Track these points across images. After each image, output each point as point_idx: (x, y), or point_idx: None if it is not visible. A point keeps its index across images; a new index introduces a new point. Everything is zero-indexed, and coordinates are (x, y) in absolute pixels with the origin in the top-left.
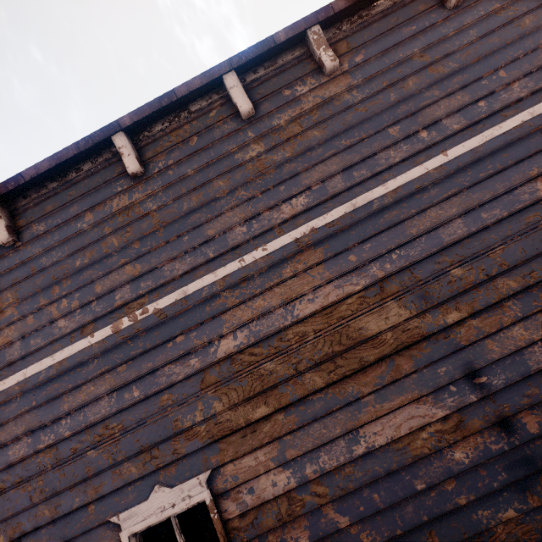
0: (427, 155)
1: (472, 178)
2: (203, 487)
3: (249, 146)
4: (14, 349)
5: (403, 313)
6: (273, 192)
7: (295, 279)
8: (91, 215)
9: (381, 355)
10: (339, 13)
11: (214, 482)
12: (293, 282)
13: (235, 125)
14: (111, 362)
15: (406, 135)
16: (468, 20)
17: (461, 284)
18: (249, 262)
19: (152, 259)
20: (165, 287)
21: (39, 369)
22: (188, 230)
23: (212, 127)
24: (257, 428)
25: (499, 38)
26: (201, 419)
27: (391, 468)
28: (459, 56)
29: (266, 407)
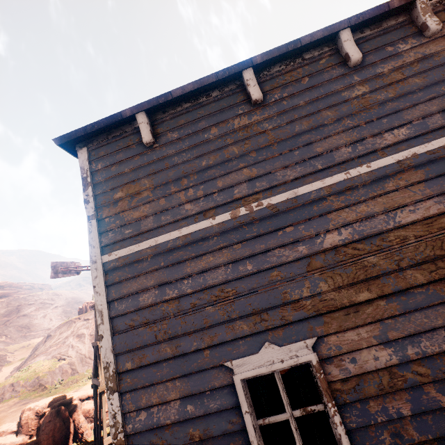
0: None
1: None
2: (309, 350)
3: (354, 87)
4: (148, 221)
5: None
6: (376, 123)
7: (397, 192)
8: (216, 129)
9: None
10: None
11: (318, 348)
12: (394, 195)
13: (342, 71)
14: (228, 240)
15: None
16: None
17: None
18: (354, 175)
19: (266, 166)
20: (277, 188)
21: (168, 239)
22: (299, 147)
23: (322, 71)
24: (360, 309)
25: None
26: (308, 295)
27: None
28: None
29: (368, 293)
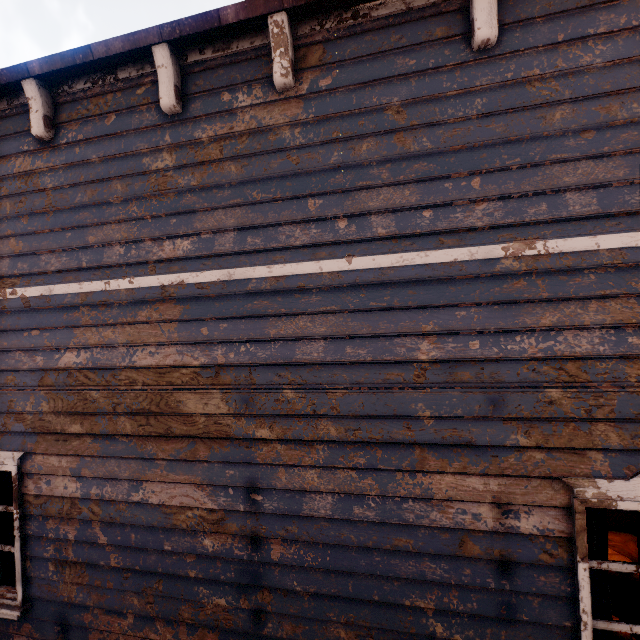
0: (331, 252)
1: (362, 302)
2: (15, 462)
3: (161, 153)
4: None
5: (222, 407)
6: (163, 222)
7: (148, 326)
8: None
9: (187, 433)
10: (317, 3)
11: (25, 462)
12: (144, 328)
13: (156, 118)
14: None
15: (323, 216)
16: (485, 80)
17: (287, 408)
18: (113, 289)
19: (34, 242)
20: (38, 277)
21: None
22: (73, 227)
23: (135, 110)
24: (69, 439)
25: (505, 126)
26: (30, 410)
27: (153, 523)
28: (442, 132)
29: (81, 427)
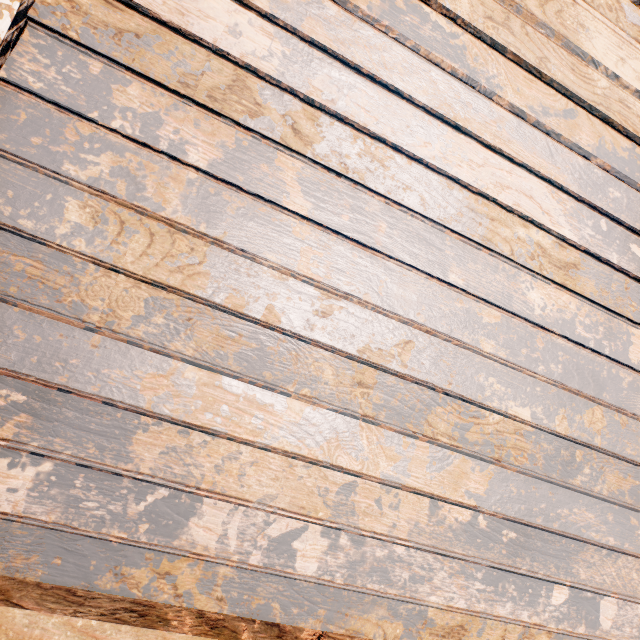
0: None
1: None
2: None
3: None
4: None
5: None
6: None
7: None
8: None
9: (573, 87)
10: None
11: None
12: None
13: None
14: None
15: None
16: None
17: None
18: None
19: None
20: None
21: None
22: None
23: None
24: None
25: None
26: None
27: (442, 218)
28: None
29: None
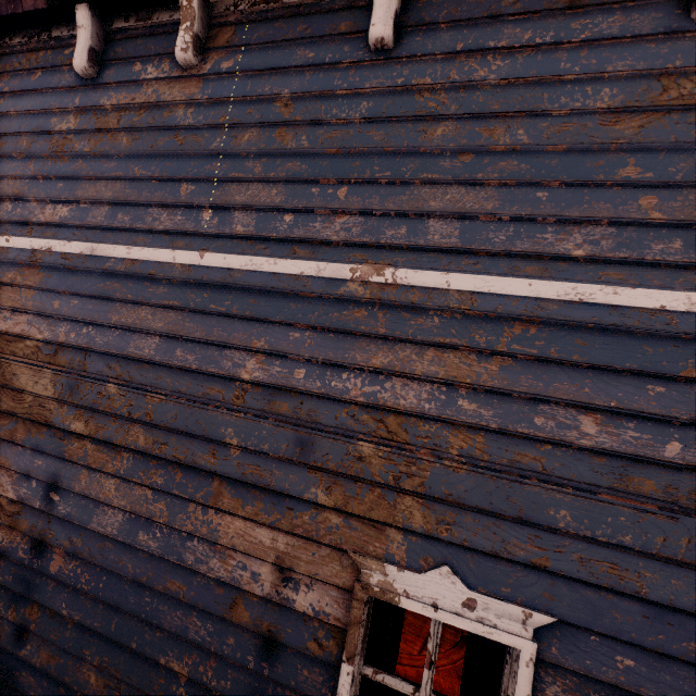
0: (189, 243)
1: (203, 303)
2: None
3: (69, 115)
4: None
5: (49, 389)
6: (52, 184)
7: (11, 289)
8: None
9: (12, 410)
10: None
11: None
12: (7, 290)
13: (73, 80)
14: None
15: (190, 203)
16: (376, 83)
17: (106, 403)
18: None
19: None
20: None
21: None
22: None
23: (59, 69)
24: None
25: (385, 135)
26: None
27: None
28: (322, 132)
29: None
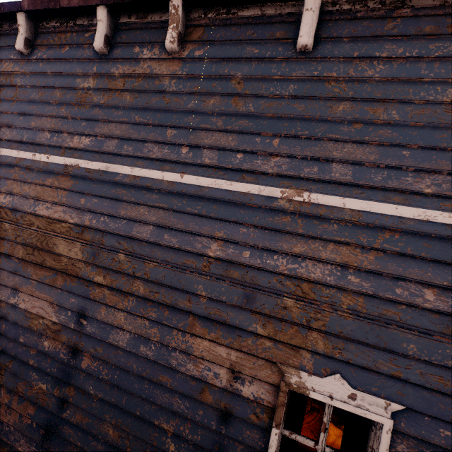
0: (173, 167)
1: (182, 206)
2: None
3: (89, 78)
4: None
5: (79, 255)
6: (78, 123)
7: (50, 189)
8: None
9: (53, 266)
10: None
11: None
12: (48, 190)
13: (92, 54)
14: None
15: (174, 142)
16: (299, 73)
17: (117, 266)
18: (36, 159)
19: (0, 118)
20: None
21: None
22: (25, 114)
23: (81, 46)
24: None
25: (304, 108)
26: None
27: (17, 321)
28: (263, 102)
29: None
